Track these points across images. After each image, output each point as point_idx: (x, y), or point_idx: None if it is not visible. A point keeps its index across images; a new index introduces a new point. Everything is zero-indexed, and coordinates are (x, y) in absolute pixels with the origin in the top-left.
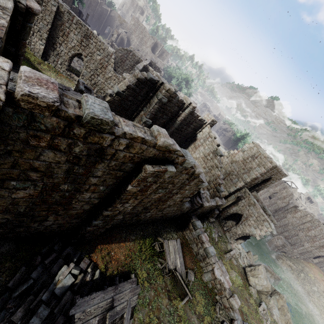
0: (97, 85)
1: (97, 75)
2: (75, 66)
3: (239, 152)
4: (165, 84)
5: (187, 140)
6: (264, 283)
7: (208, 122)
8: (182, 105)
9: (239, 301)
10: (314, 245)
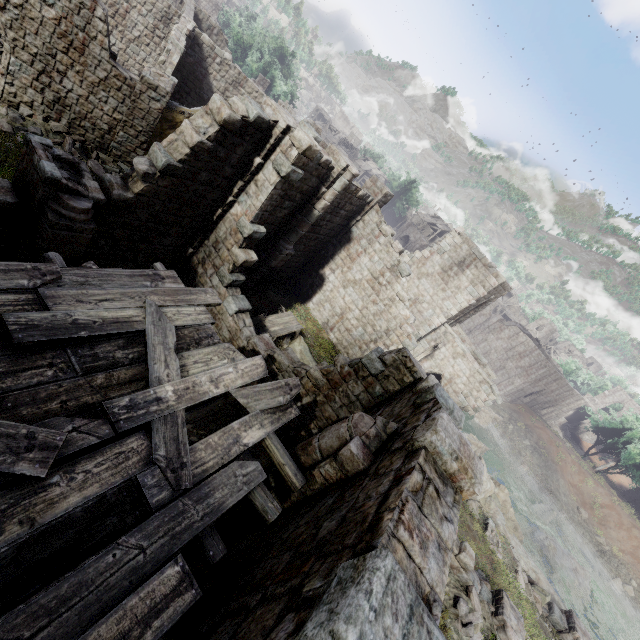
0: (68, 105)
1: (60, 72)
2: None
3: (433, 254)
4: (296, 133)
5: (331, 243)
6: (487, 487)
7: (376, 199)
8: (327, 172)
9: (473, 552)
10: (529, 380)
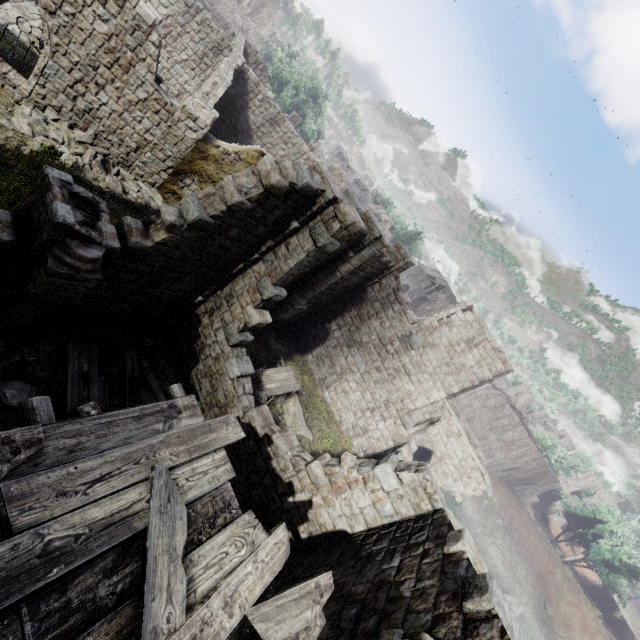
0: (99, 117)
1: (98, 85)
2: (6, 19)
3: (442, 325)
4: (342, 206)
5: (343, 298)
6: None
7: (397, 265)
8: (358, 238)
9: None
10: (510, 456)
